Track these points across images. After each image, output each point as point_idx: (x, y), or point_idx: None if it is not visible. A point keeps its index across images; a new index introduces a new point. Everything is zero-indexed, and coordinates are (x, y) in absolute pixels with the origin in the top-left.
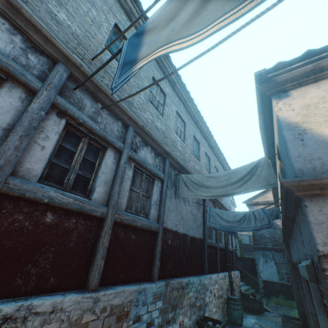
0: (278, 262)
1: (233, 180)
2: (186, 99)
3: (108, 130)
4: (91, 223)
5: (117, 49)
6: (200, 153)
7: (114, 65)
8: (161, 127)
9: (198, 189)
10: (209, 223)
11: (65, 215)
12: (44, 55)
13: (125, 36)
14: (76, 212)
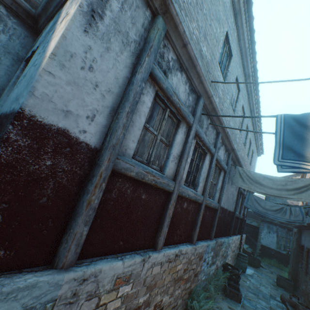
0: (280, 235)
1: (289, 187)
2: (253, 90)
3: (209, 140)
4: (196, 206)
5: (220, 58)
6: (247, 140)
7: (219, 79)
8: (231, 125)
9: (252, 184)
10: (246, 204)
11: (189, 203)
12: (194, 93)
13: (229, 41)
14: (192, 200)
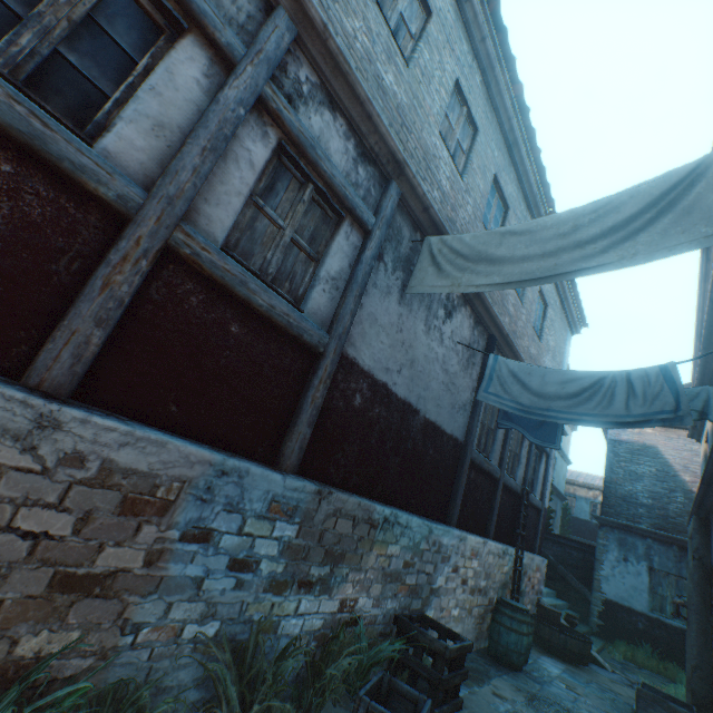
0: (659, 568)
1: (588, 232)
2: (495, 57)
3: None
4: (81, 212)
5: None
6: None
7: None
8: (394, 91)
9: (466, 270)
10: (487, 396)
11: None
12: None
13: None
14: (18, 147)
